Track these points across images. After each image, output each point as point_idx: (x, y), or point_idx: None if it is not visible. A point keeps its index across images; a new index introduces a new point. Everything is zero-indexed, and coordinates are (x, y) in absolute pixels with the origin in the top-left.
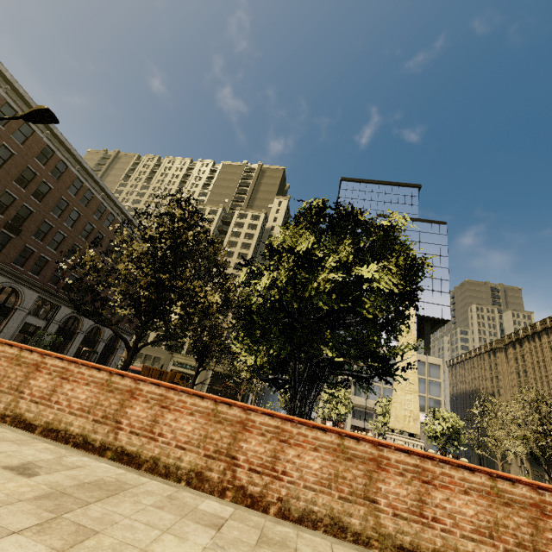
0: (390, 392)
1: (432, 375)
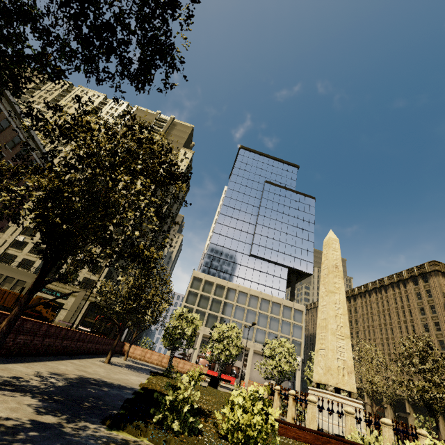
0: (261, 332)
1: (296, 319)
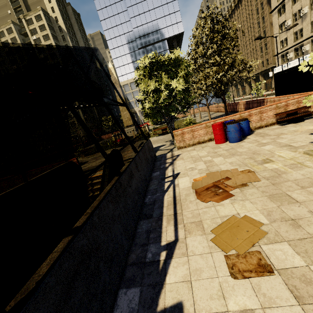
0: None
1: None
